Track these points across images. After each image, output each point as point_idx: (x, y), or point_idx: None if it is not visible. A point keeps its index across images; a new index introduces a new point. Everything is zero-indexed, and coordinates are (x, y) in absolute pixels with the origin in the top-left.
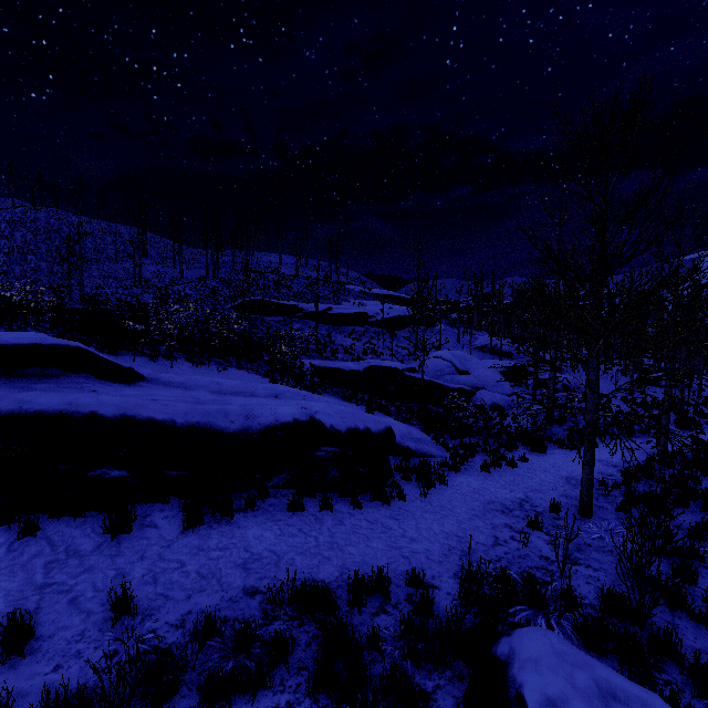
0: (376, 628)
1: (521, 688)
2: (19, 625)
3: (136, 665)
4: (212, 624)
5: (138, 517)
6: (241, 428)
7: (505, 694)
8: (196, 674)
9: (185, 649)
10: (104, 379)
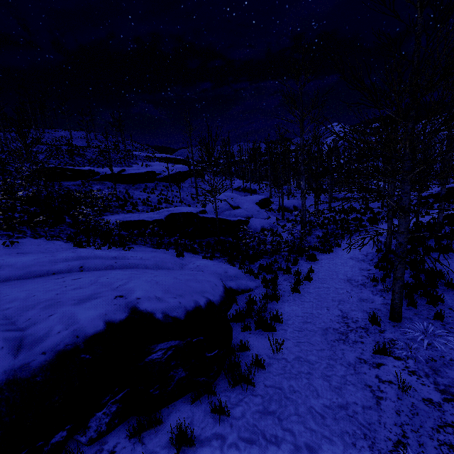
0: None
1: None
2: None
3: None
4: None
5: None
6: (5, 376)
7: None
8: None
9: None
10: None
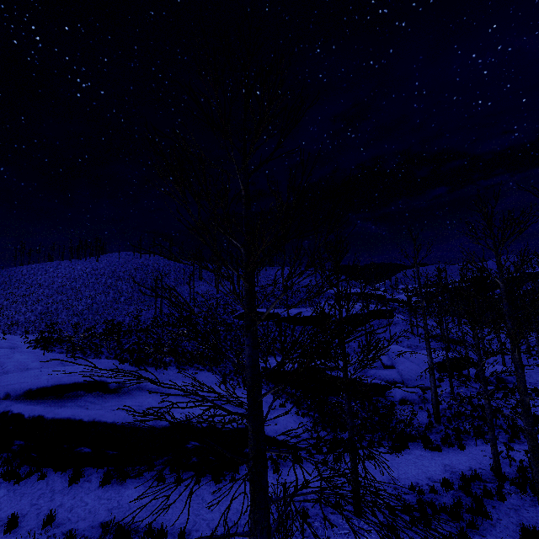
0: None
1: None
2: (15, 519)
3: None
4: (72, 535)
5: (87, 475)
6: (150, 428)
7: None
8: None
9: None
10: (108, 393)
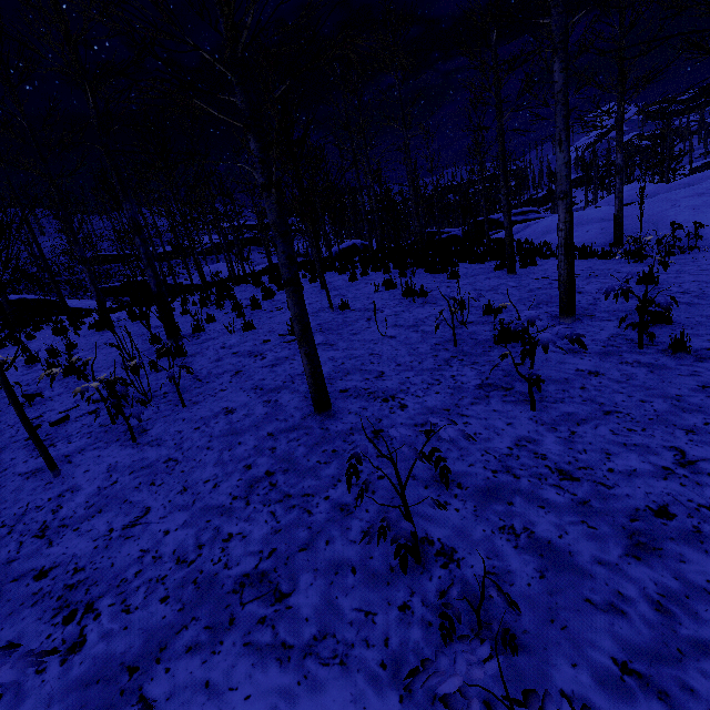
0: None
1: None
2: None
3: None
4: None
5: None
6: None
7: None
8: None
9: None
10: None
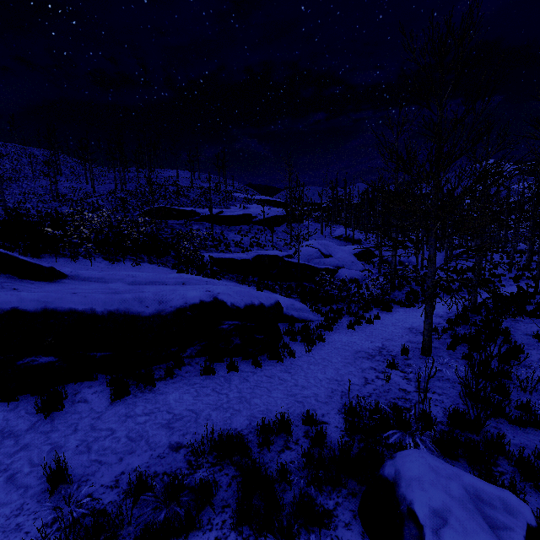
0: (284, 464)
1: (412, 505)
2: None
3: (73, 533)
4: (144, 482)
5: (69, 395)
6: (156, 311)
7: (397, 509)
8: (132, 527)
9: (120, 510)
10: (26, 279)
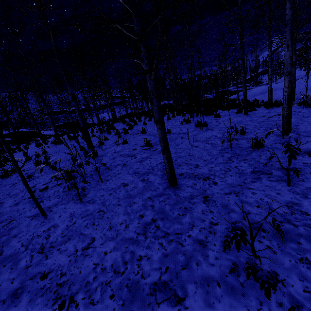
0: None
1: None
2: None
3: None
4: None
5: None
6: (3, 134)
7: None
8: None
9: None
10: None
